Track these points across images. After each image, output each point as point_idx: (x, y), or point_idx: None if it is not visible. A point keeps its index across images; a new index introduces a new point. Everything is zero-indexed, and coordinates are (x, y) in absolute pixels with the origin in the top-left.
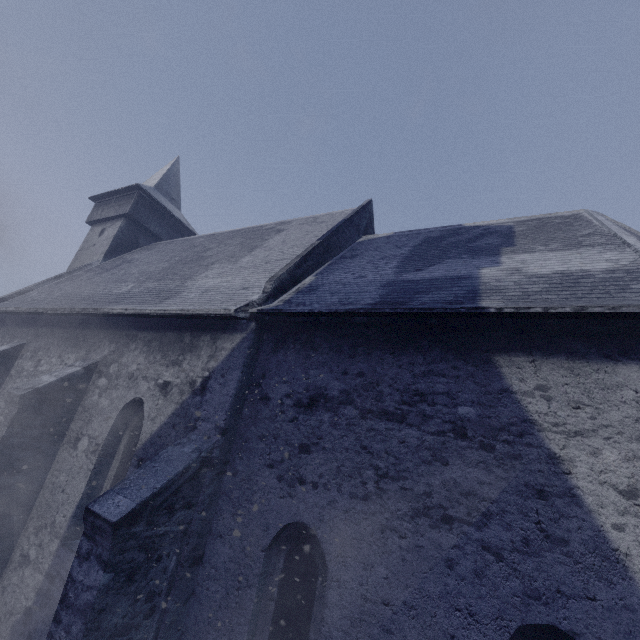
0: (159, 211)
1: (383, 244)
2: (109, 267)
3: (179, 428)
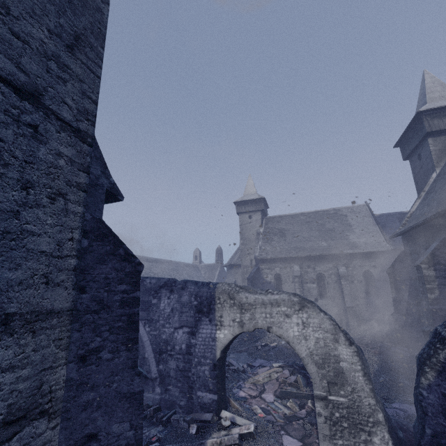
0: (264, 203)
1: (386, 220)
2: (278, 233)
3: (384, 273)
